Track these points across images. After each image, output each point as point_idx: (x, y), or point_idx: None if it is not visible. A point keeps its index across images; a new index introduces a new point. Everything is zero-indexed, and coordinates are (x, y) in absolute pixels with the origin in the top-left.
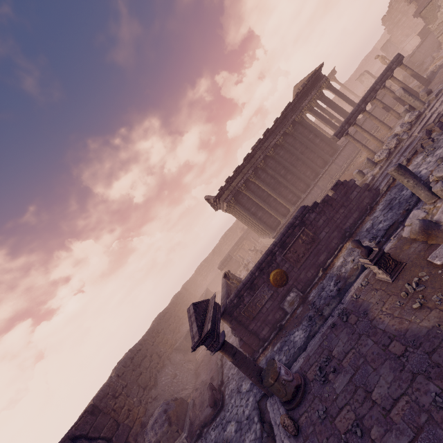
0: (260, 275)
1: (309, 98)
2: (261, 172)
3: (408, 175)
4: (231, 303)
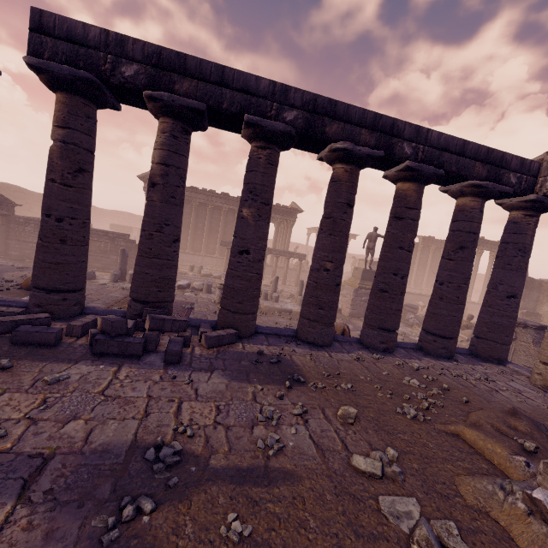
0: None
1: (272, 215)
2: (190, 207)
3: (121, 257)
4: (18, 218)
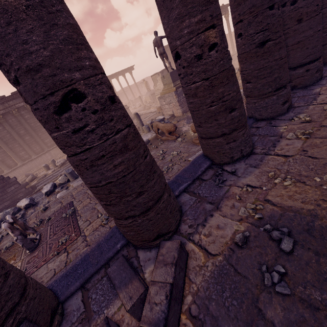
0: None
1: None
2: None
3: None
4: None
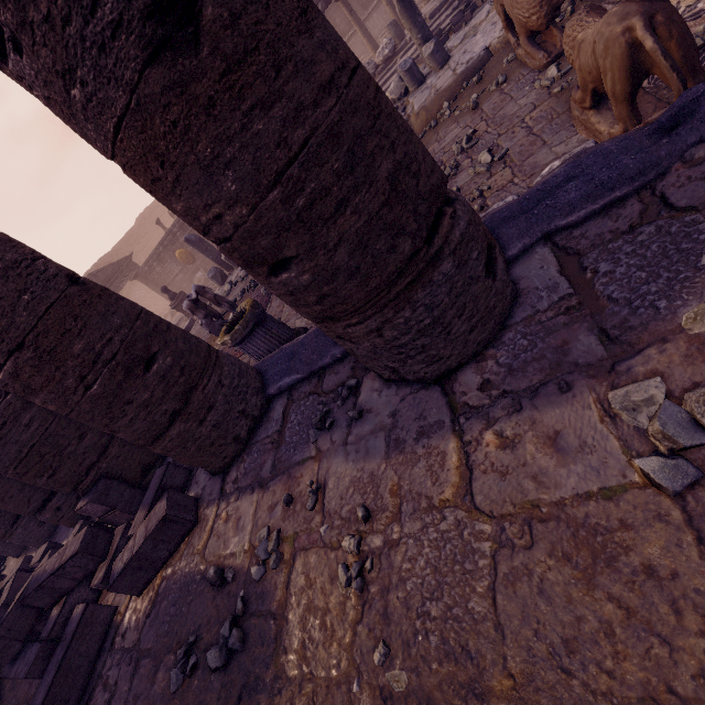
0: (166, 251)
1: None
2: None
3: (197, 250)
4: (143, 270)
